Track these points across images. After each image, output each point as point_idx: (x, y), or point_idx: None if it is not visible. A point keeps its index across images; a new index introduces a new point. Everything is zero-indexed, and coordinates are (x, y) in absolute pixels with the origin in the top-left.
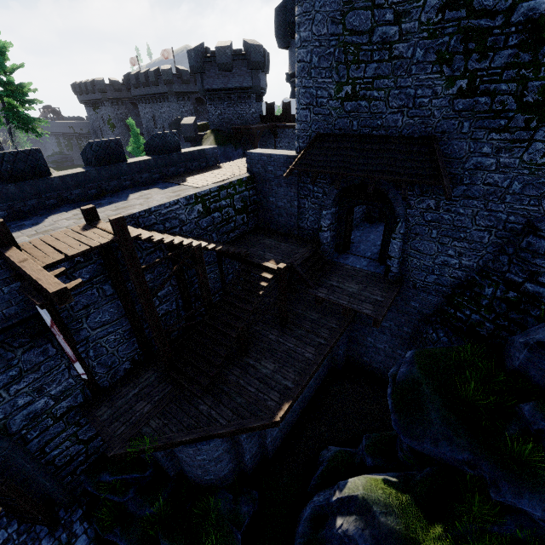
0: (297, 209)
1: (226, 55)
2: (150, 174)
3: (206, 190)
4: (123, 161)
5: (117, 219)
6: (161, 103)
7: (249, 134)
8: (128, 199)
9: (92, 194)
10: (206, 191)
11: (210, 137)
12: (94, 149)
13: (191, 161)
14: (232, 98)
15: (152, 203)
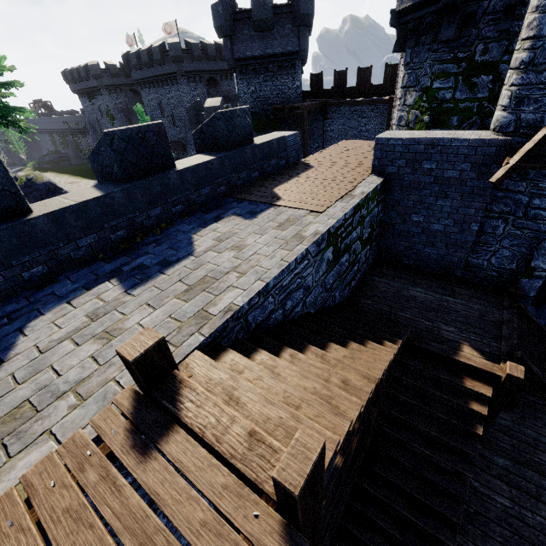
0: (474, 235)
1: (265, 7)
2: (212, 186)
3: (340, 218)
4: (169, 167)
5: (308, 472)
6: (168, 86)
7: (296, 115)
8: (195, 250)
9: (118, 239)
10: (340, 219)
11: None
12: (115, 147)
13: (267, 158)
14: (271, 68)
15: (259, 265)
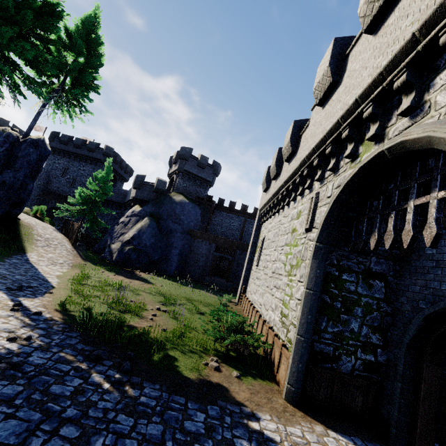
0: None
1: (205, 160)
2: None
3: None
4: None
5: None
6: (85, 163)
7: (209, 204)
8: None
9: None
10: None
11: (180, 195)
12: None
13: None
14: (197, 182)
15: None
